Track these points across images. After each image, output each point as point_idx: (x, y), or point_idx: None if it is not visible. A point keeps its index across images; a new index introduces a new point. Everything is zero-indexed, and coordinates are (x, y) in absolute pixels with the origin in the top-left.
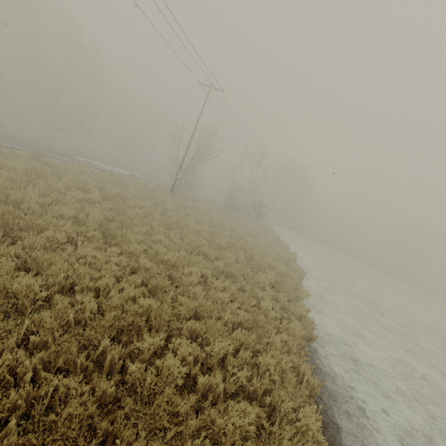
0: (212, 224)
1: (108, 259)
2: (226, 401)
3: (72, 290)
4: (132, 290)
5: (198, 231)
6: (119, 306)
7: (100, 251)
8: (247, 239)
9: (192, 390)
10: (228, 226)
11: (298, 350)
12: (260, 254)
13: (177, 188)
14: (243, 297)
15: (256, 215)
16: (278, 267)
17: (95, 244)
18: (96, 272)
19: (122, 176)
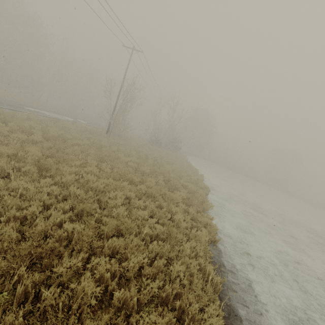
0: (139, 156)
1: (40, 190)
2: (141, 309)
3: (0, 221)
4: (58, 217)
5: (126, 162)
6: (43, 233)
7: (33, 183)
8: (166, 166)
9: (110, 304)
10: (151, 157)
11: (204, 254)
12: (176, 177)
13: (111, 130)
14: (160, 213)
15: (174, 148)
16: (189, 187)
17: (29, 177)
18: (24, 203)
19: (66, 122)
